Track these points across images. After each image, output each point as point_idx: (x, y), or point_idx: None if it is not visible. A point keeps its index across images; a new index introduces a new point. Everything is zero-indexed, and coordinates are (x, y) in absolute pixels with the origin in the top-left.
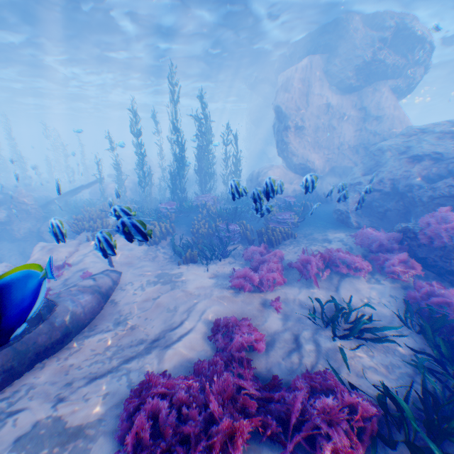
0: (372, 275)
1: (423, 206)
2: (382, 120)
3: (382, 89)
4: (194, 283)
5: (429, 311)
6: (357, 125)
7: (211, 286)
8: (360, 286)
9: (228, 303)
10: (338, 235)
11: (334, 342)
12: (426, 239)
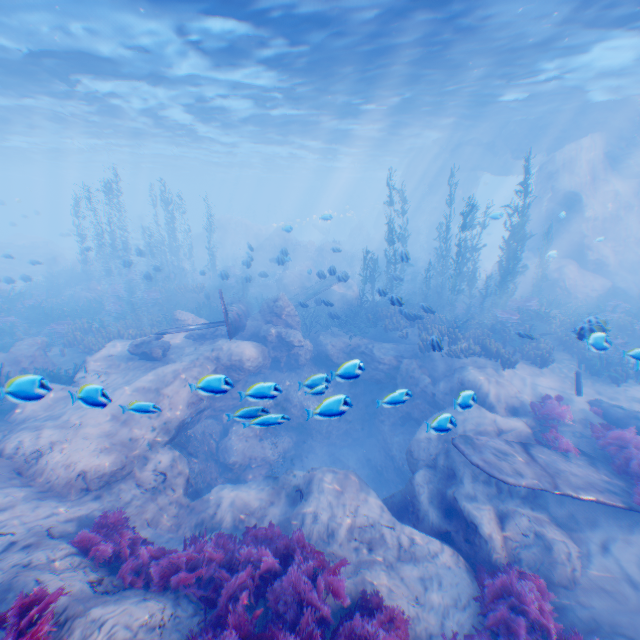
0: None
1: None
2: None
3: None
4: None
5: None
6: None
7: None
8: None
9: None
10: None
11: None
12: None
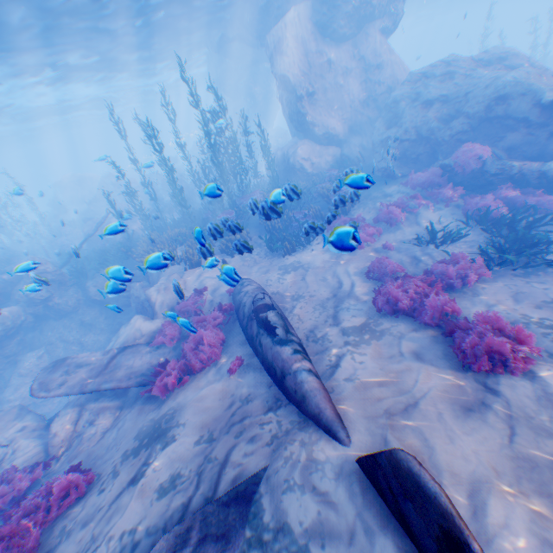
0: (433, 207)
1: (446, 145)
2: (382, 67)
3: (373, 33)
4: (316, 261)
5: (478, 213)
6: (361, 77)
7: (331, 257)
8: (430, 216)
9: (356, 261)
10: (392, 188)
11: (436, 250)
12: (460, 169)
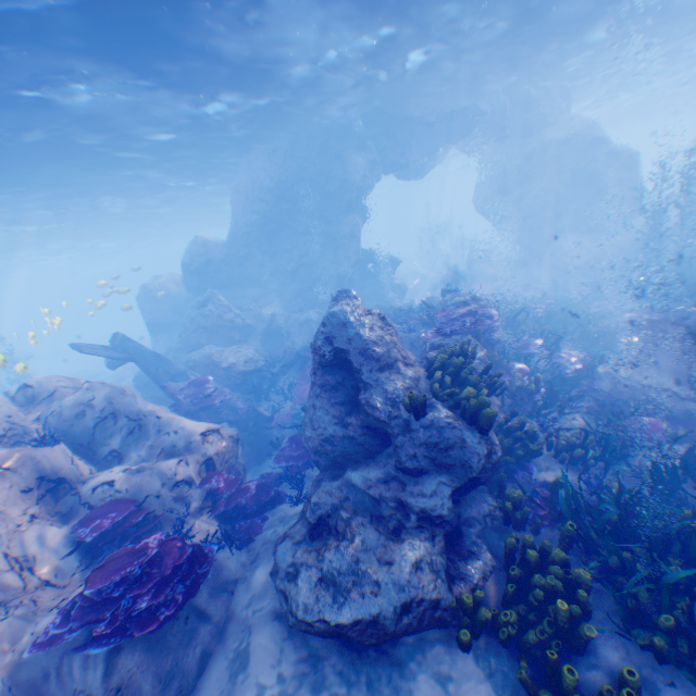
0: None
1: None
2: None
3: None
4: None
5: None
6: None
7: None
8: None
9: None
10: None
11: None
12: None
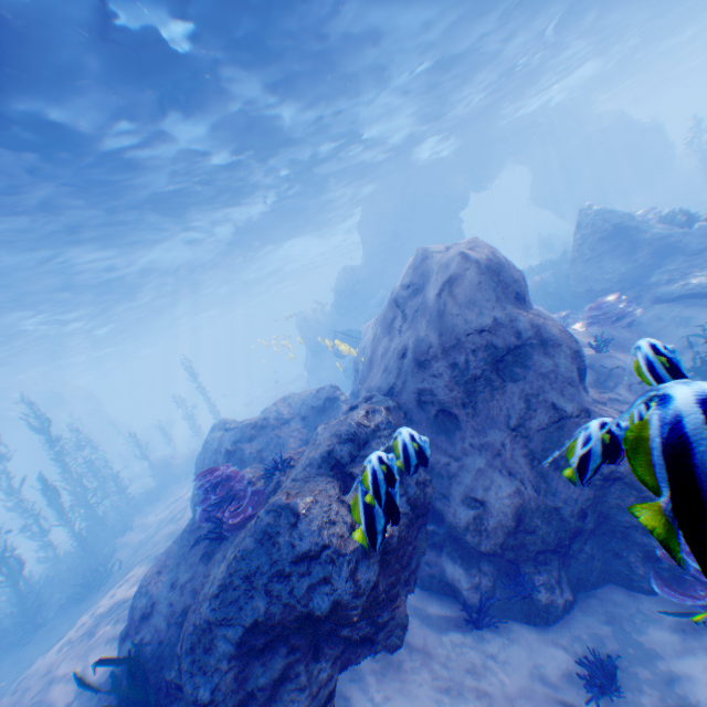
0: None
1: None
2: None
3: None
4: None
5: None
6: None
7: None
8: None
9: None
10: None
11: None
12: None
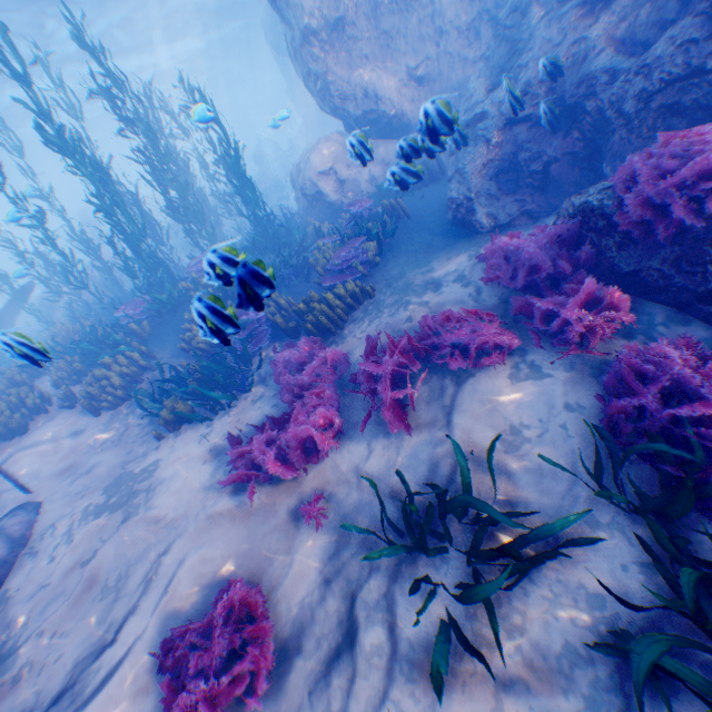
0: (523, 357)
1: (628, 127)
2: None
3: None
4: (171, 488)
5: (659, 455)
6: None
7: (202, 487)
8: (499, 396)
9: (225, 533)
10: (453, 263)
11: (434, 605)
12: (638, 228)
